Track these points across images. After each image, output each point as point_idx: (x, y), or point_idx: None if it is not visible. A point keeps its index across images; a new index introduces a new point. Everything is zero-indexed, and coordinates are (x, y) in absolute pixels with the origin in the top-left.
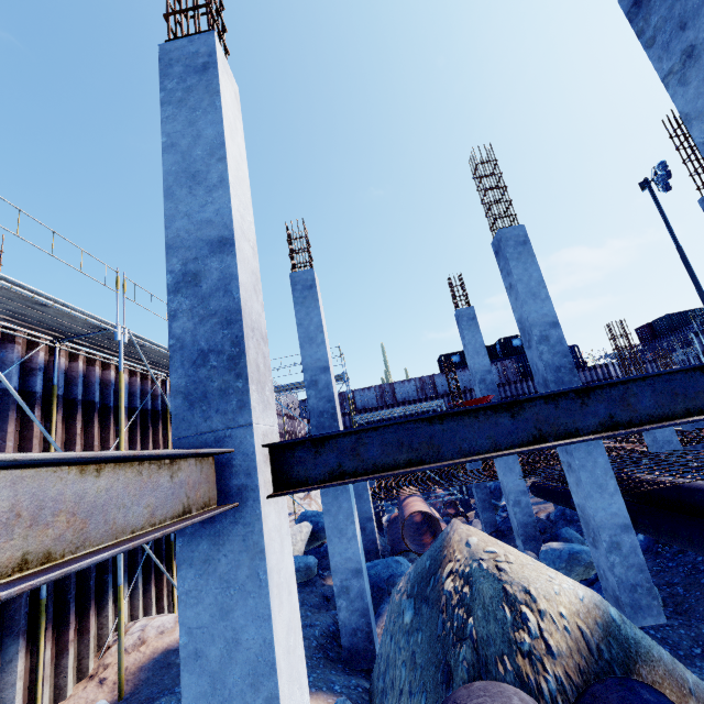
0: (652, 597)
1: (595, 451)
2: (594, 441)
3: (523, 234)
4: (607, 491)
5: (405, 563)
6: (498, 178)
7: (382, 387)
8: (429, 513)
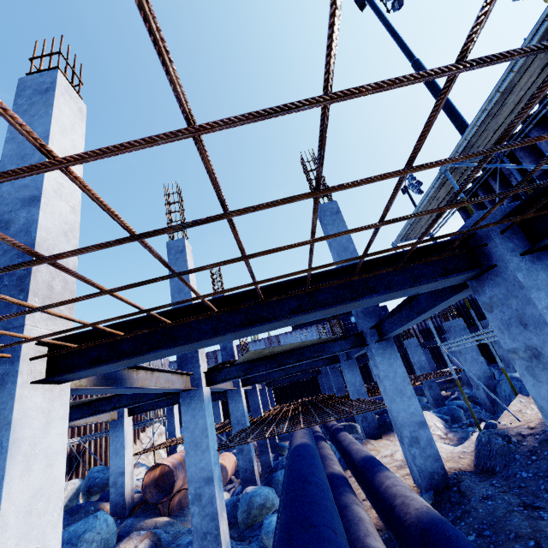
0: (217, 544)
1: (198, 414)
2: (199, 406)
3: (182, 245)
4: (201, 448)
5: (103, 518)
6: (180, 204)
7: (238, 347)
8: (166, 465)
